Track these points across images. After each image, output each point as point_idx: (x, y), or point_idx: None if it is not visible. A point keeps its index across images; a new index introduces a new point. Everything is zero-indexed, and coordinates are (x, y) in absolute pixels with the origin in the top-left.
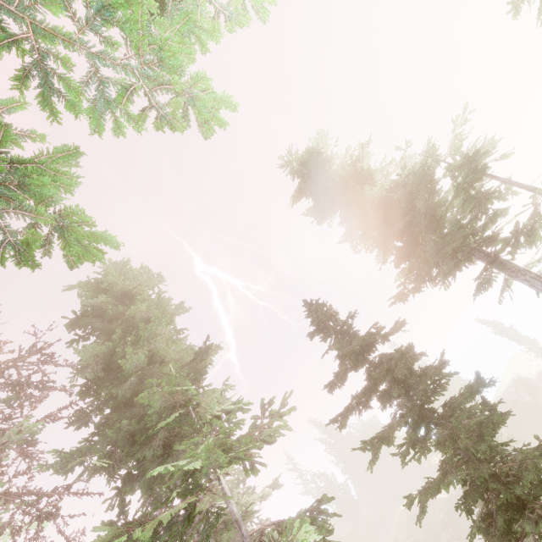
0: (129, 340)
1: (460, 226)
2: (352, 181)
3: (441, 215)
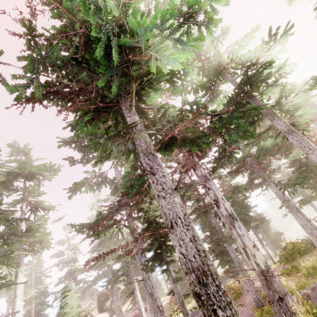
0: (308, 103)
1: None
2: None
3: None
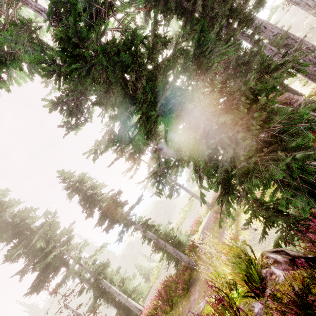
0: None
1: (61, 252)
2: (8, 239)
3: (54, 248)
